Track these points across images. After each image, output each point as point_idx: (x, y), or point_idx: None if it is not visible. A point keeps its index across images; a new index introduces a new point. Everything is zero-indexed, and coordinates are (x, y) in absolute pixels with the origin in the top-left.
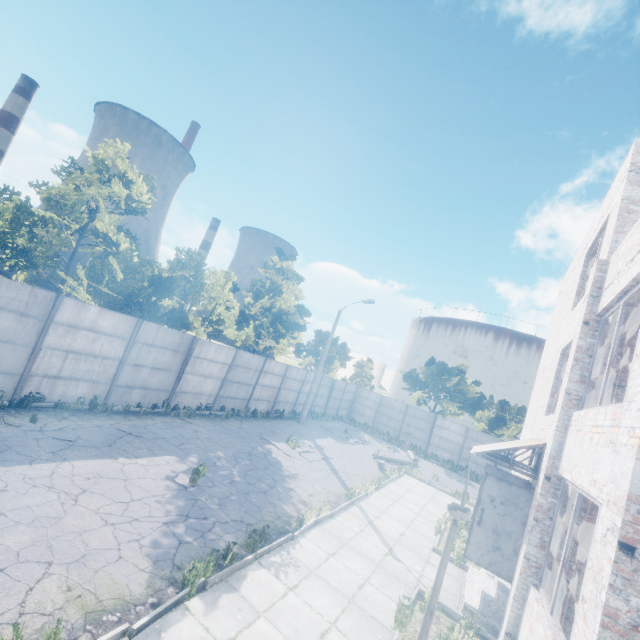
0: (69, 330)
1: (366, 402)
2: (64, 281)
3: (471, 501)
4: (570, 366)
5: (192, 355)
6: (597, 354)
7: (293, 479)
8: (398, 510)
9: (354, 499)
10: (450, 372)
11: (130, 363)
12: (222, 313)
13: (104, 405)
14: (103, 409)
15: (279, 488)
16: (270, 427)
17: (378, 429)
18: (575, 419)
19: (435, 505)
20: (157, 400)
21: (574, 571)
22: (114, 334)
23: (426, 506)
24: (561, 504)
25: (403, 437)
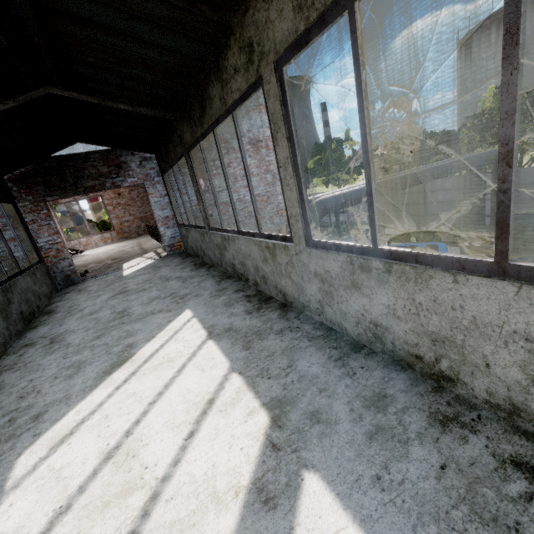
0: None
1: None
2: None
3: None
4: None
5: None
6: None
7: None
8: None
9: None
10: (324, 150)
11: None
12: None
13: None
14: None
15: None
16: None
17: None
18: None
19: None
20: None
21: None
22: None
23: None
24: None
25: None
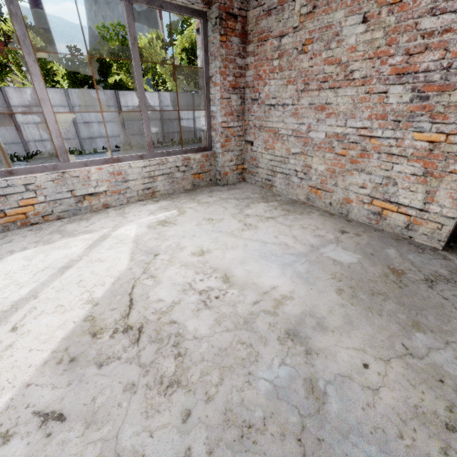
0: (25, 109)
1: None
2: (23, 83)
3: None
4: None
5: (121, 106)
6: None
7: None
8: None
9: None
10: None
11: (80, 122)
12: (162, 72)
13: (76, 150)
14: (77, 153)
15: None
16: None
17: None
18: None
19: None
20: (117, 143)
21: (252, 129)
22: (55, 105)
23: None
24: (203, 53)
25: None
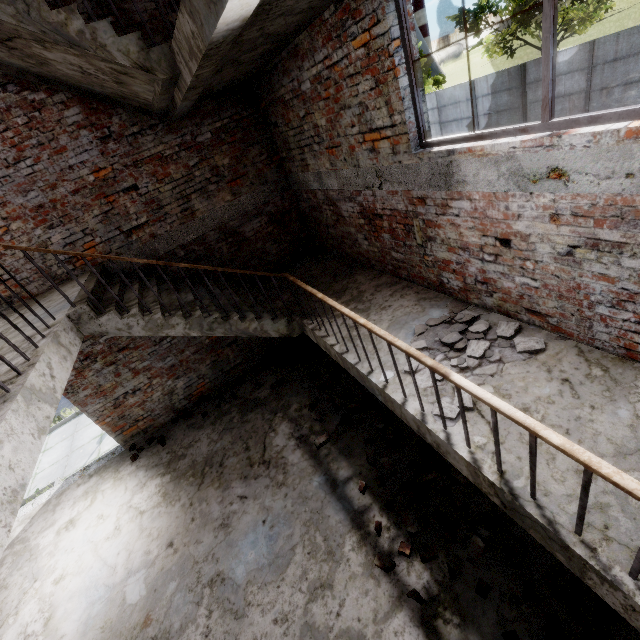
0: None
1: None
2: None
3: None
4: None
5: None
6: None
7: None
8: None
9: None
10: None
11: None
12: None
13: None
14: None
15: None
16: None
17: None
18: None
19: None
20: None
21: None
22: None
23: None
24: None
25: None
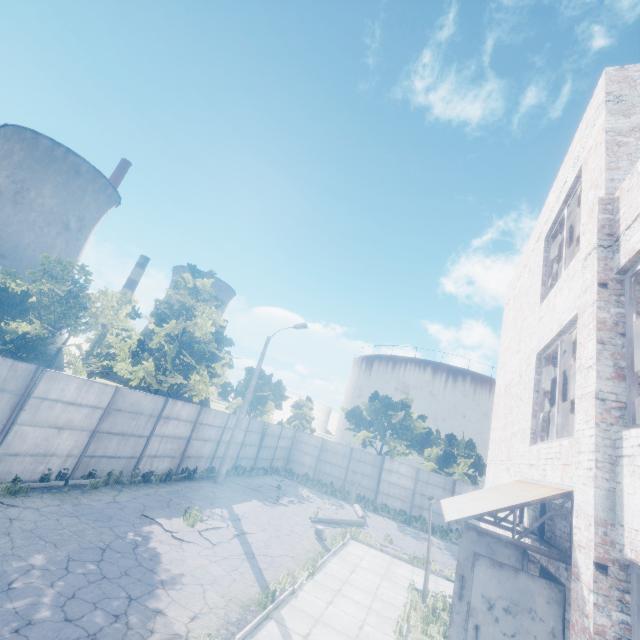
0: None
1: (306, 448)
2: None
3: (433, 567)
4: (593, 354)
5: (32, 395)
6: (635, 329)
7: (171, 587)
8: (340, 610)
9: (271, 607)
10: (395, 406)
11: None
12: (113, 343)
13: None
14: None
15: (133, 616)
16: (166, 495)
17: (320, 480)
18: (639, 443)
19: (391, 585)
20: None
21: None
22: None
23: (379, 590)
24: None
25: (349, 487)
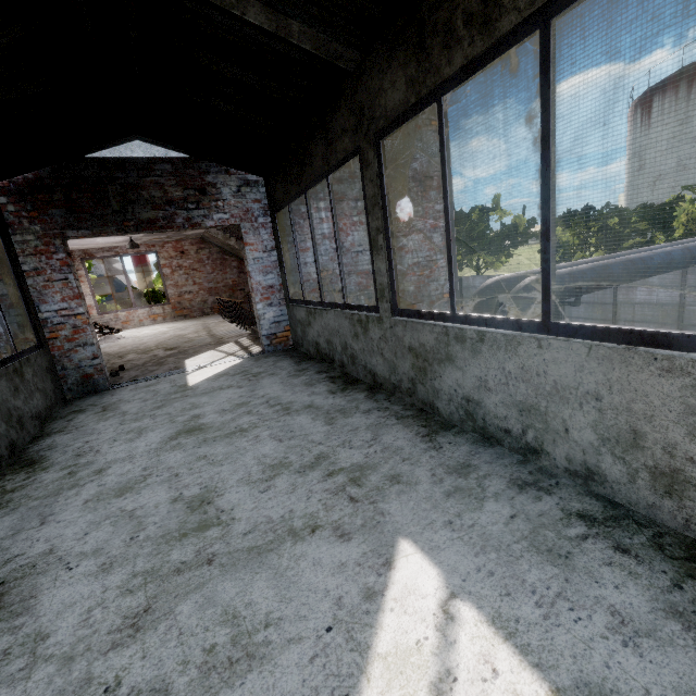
0: None
1: None
2: None
3: None
4: None
5: None
6: None
7: None
8: None
9: None
10: (462, 220)
11: None
12: None
13: None
14: None
15: None
16: None
17: None
18: None
19: None
20: None
21: None
22: None
23: None
24: None
25: None
